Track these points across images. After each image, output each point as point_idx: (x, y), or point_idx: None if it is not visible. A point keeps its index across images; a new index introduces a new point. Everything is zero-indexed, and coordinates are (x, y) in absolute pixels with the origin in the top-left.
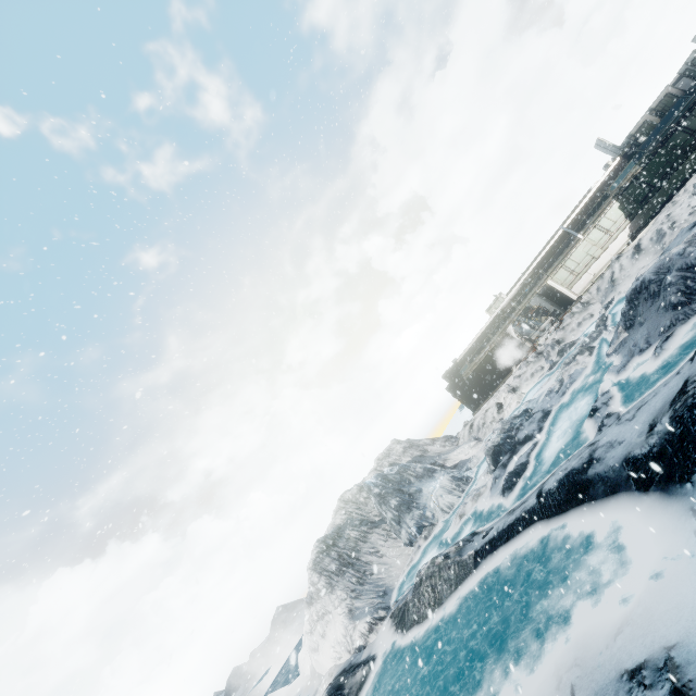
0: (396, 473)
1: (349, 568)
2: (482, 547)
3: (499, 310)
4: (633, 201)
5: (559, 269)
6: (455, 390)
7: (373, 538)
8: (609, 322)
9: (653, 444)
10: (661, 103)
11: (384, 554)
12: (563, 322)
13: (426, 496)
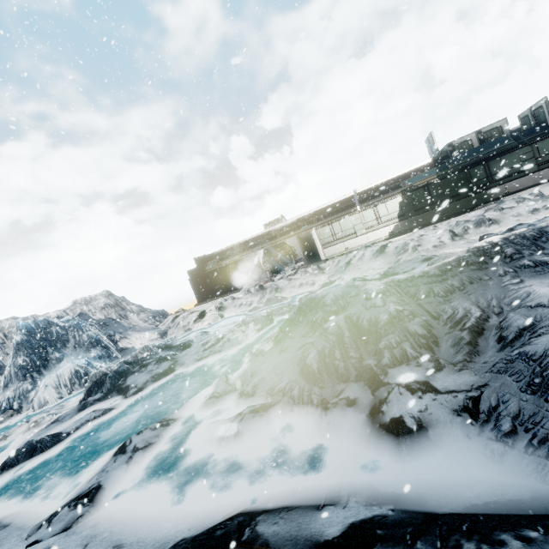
0: (64, 328)
1: None
2: None
3: (269, 230)
4: (412, 205)
5: (326, 225)
6: (193, 277)
7: None
8: None
9: None
10: (490, 132)
11: None
12: (296, 274)
13: (56, 371)
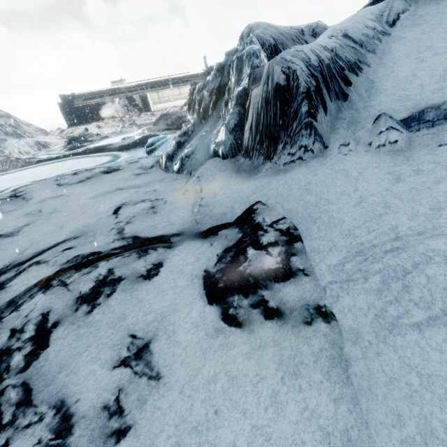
0: None
1: None
2: (44, 159)
3: (118, 87)
4: None
5: (155, 92)
6: (63, 108)
7: None
8: None
9: (129, 143)
10: None
11: None
12: (141, 115)
13: (10, 144)
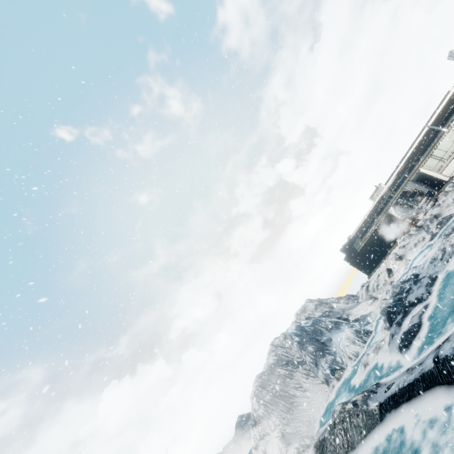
0: (310, 325)
1: (280, 399)
2: (385, 401)
3: (380, 196)
4: None
5: (428, 158)
6: (351, 260)
7: (297, 376)
8: None
9: None
10: None
11: (306, 389)
12: (438, 200)
13: (335, 344)
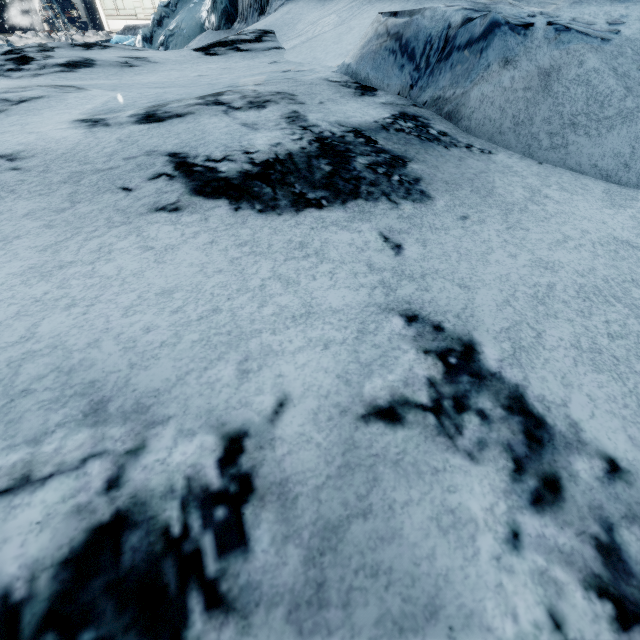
0: None
1: None
2: None
3: None
4: None
5: None
6: None
7: None
8: None
9: None
10: None
11: None
12: (87, 34)
13: None
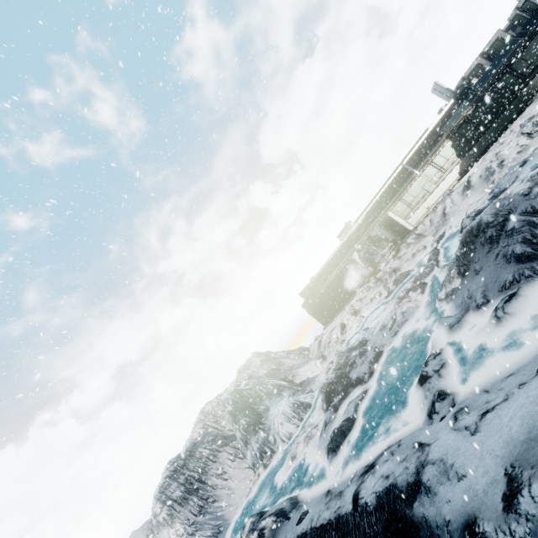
0: (250, 389)
1: (193, 494)
2: None
3: (347, 237)
4: (464, 140)
5: (398, 202)
6: (308, 307)
7: (222, 458)
8: (441, 257)
9: (519, 537)
10: (492, 47)
11: (230, 476)
12: (400, 251)
13: (272, 417)
